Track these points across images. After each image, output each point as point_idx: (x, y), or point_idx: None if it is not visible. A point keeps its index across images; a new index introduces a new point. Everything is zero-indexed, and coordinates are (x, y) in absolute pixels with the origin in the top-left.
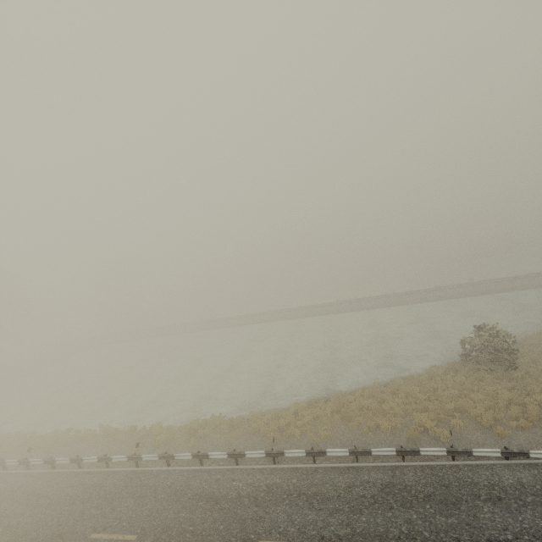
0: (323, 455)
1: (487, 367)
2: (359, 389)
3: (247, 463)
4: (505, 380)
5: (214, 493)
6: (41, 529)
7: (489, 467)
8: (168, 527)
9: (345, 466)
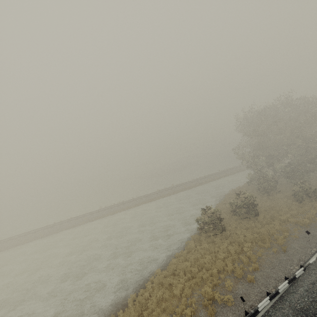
0: None
1: (213, 233)
2: (146, 280)
3: None
4: (224, 239)
5: None
6: None
7: (268, 315)
8: None
9: None
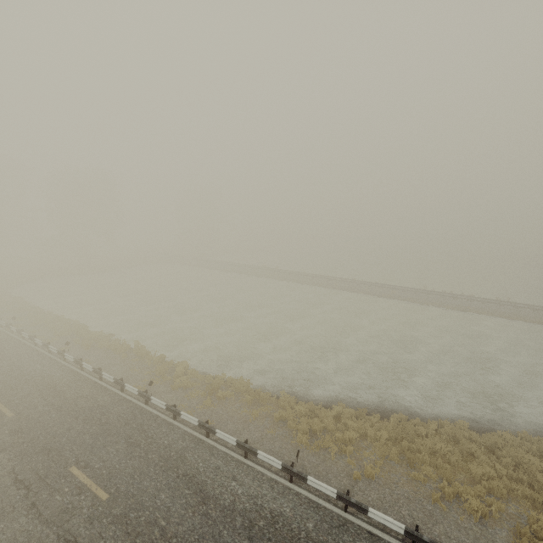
0: (361, 511)
1: None
2: (434, 418)
3: (258, 461)
4: None
5: (206, 485)
6: (39, 433)
7: None
8: (142, 504)
9: (391, 542)
